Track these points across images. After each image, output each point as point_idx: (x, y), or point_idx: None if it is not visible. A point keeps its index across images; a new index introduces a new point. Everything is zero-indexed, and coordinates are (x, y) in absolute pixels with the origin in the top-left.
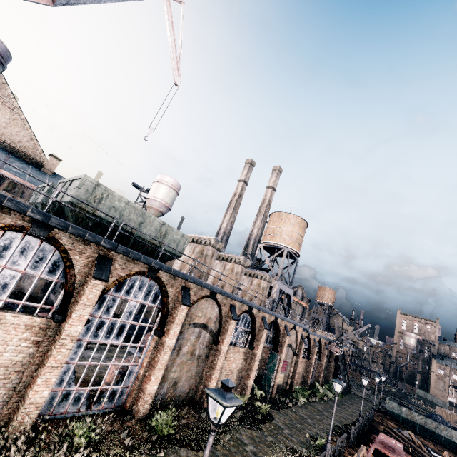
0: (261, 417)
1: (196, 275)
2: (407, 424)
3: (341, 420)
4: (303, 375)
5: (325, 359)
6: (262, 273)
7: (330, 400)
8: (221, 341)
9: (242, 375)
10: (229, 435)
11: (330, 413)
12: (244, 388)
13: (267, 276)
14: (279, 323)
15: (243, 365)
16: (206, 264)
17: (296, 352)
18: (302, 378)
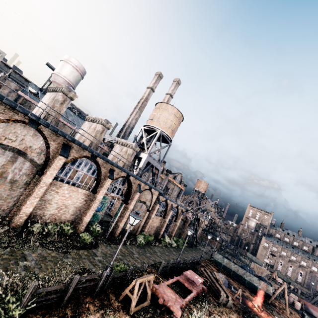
0: (82, 245)
1: (42, 116)
2: (225, 270)
3: (170, 260)
4: (157, 228)
5: (179, 221)
6: (131, 143)
7: (173, 248)
8: (45, 173)
9: (80, 212)
10: (9, 249)
11: (164, 254)
12: (80, 223)
13: (133, 145)
14: (132, 180)
15: (82, 204)
16: (54, 108)
17: (150, 209)
18: (156, 231)
